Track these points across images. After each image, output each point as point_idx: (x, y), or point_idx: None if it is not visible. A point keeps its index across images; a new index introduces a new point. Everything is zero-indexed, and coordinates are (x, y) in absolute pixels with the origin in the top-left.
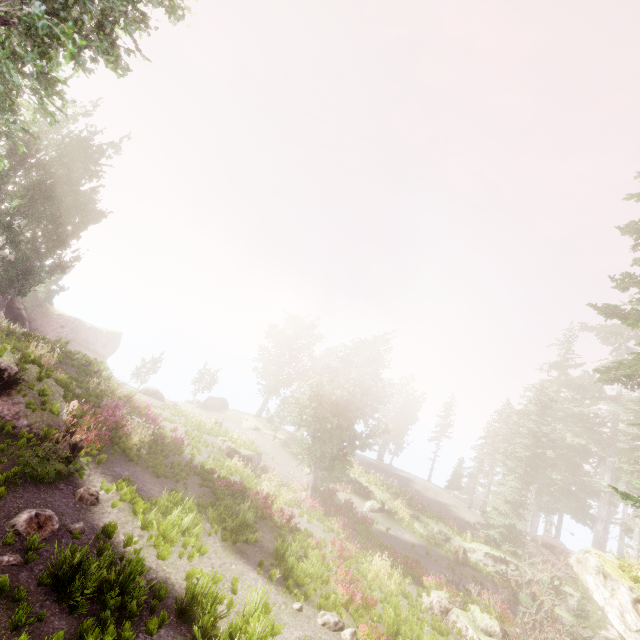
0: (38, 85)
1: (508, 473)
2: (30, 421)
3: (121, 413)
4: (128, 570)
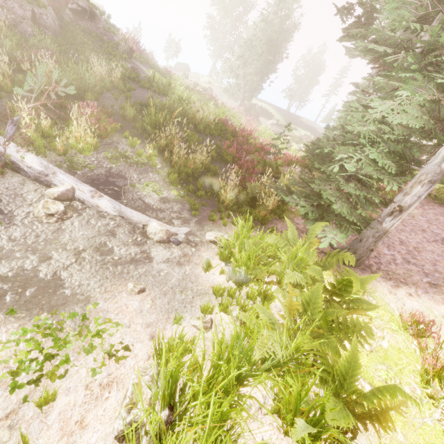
0: None
1: None
2: (108, 37)
3: None
4: (168, 84)
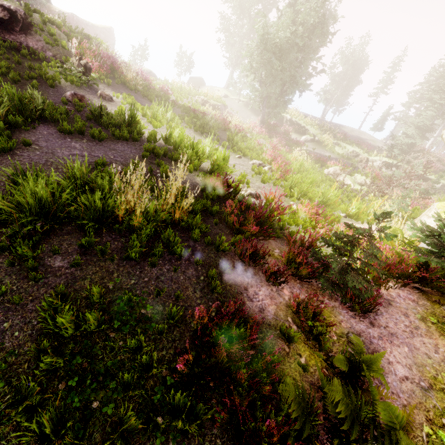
0: None
1: (429, 105)
2: (53, 53)
3: (117, 63)
4: (129, 116)
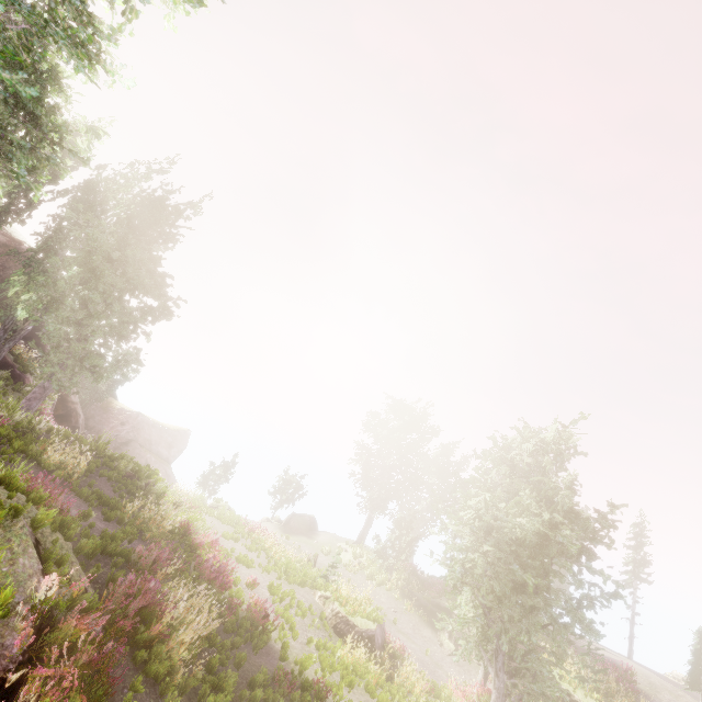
0: (74, 46)
1: None
2: None
3: (164, 573)
4: None
